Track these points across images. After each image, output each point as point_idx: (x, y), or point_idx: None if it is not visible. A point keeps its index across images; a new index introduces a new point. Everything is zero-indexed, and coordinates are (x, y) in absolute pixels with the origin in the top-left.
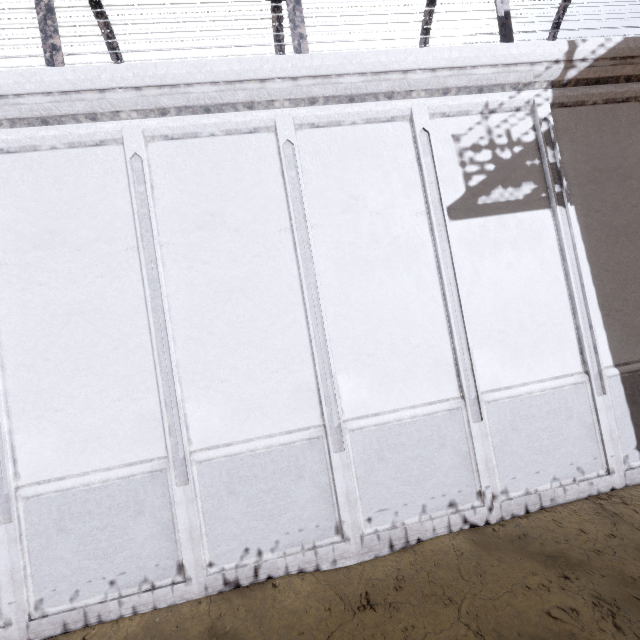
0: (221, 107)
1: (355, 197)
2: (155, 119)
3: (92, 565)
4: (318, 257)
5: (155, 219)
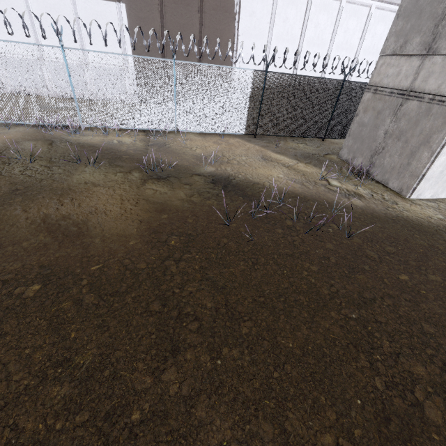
0: None
1: None
2: None
3: None
4: None
5: None
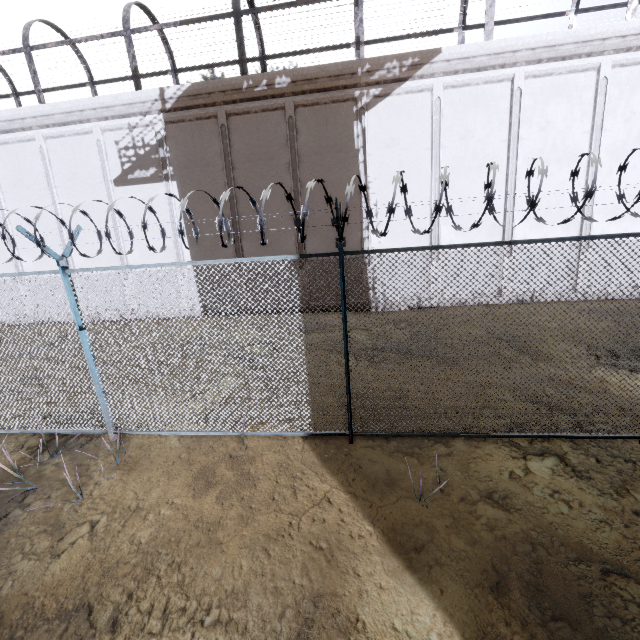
0: (13, 131)
1: (73, 174)
2: None
3: (1, 306)
4: (61, 201)
5: None
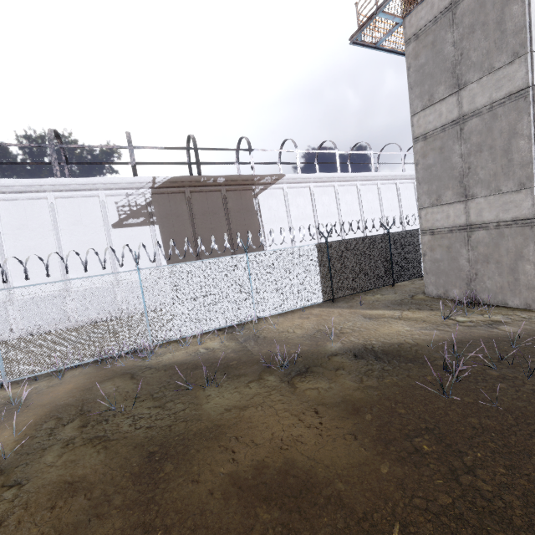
0: (26, 192)
1: (78, 221)
2: (1, 195)
3: None
4: (63, 239)
5: (1, 226)
